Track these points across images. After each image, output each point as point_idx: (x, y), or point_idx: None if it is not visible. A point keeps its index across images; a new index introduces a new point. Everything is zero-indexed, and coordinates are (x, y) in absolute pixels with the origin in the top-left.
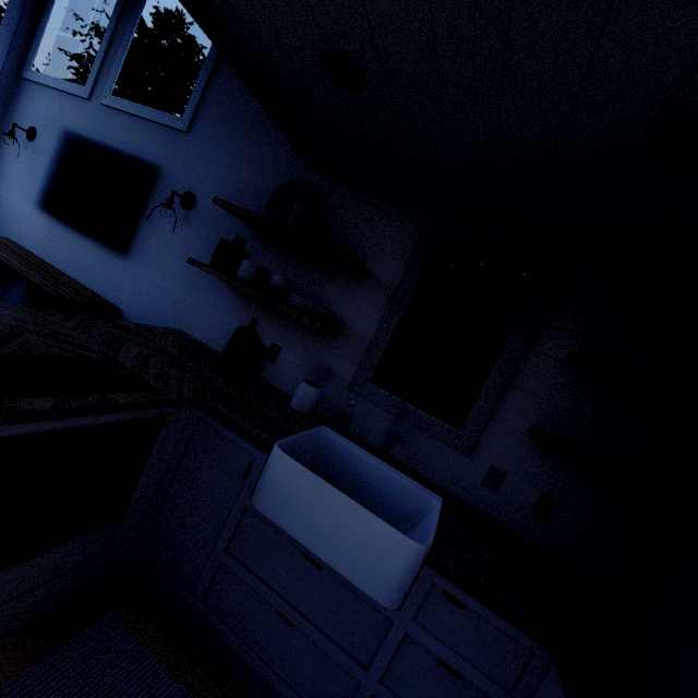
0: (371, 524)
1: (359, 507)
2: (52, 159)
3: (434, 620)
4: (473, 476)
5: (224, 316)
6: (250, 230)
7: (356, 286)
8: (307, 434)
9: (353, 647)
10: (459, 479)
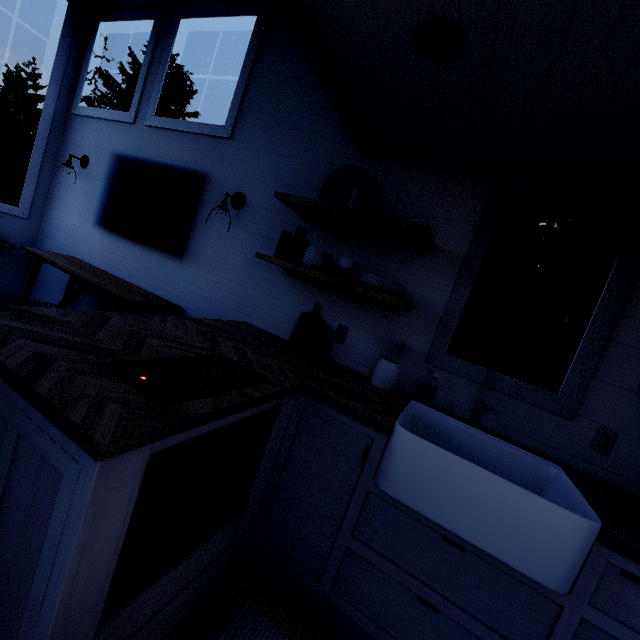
0: (528, 502)
1: (511, 485)
2: (106, 181)
3: (615, 603)
4: (579, 439)
5: (285, 304)
6: (303, 220)
7: (420, 260)
8: (408, 411)
9: (516, 634)
10: (563, 444)
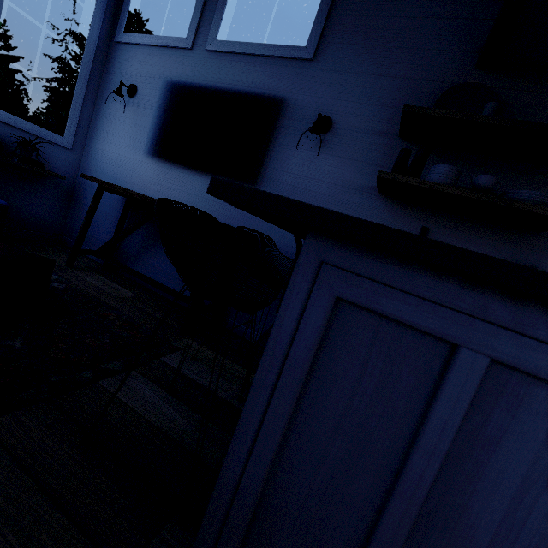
0: None
1: None
2: (158, 110)
3: None
4: None
5: None
6: (405, 142)
7: None
8: None
9: None
10: None
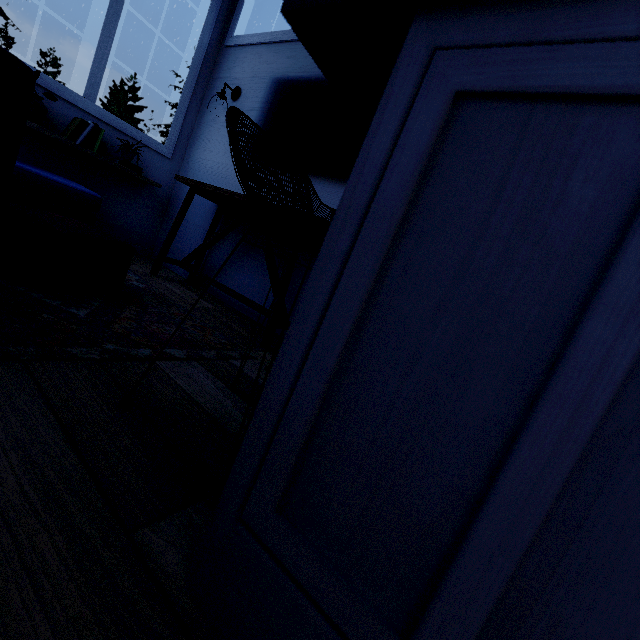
0: None
1: None
2: (261, 110)
3: None
4: None
5: None
6: None
7: None
8: None
9: None
10: None
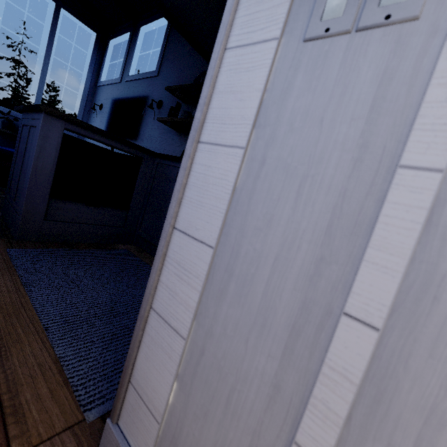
0: None
1: None
2: (109, 113)
3: None
4: None
5: (177, 149)
6: (185, 105)
7: None
8: None
9: None
10: None
